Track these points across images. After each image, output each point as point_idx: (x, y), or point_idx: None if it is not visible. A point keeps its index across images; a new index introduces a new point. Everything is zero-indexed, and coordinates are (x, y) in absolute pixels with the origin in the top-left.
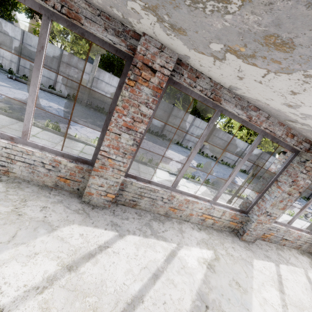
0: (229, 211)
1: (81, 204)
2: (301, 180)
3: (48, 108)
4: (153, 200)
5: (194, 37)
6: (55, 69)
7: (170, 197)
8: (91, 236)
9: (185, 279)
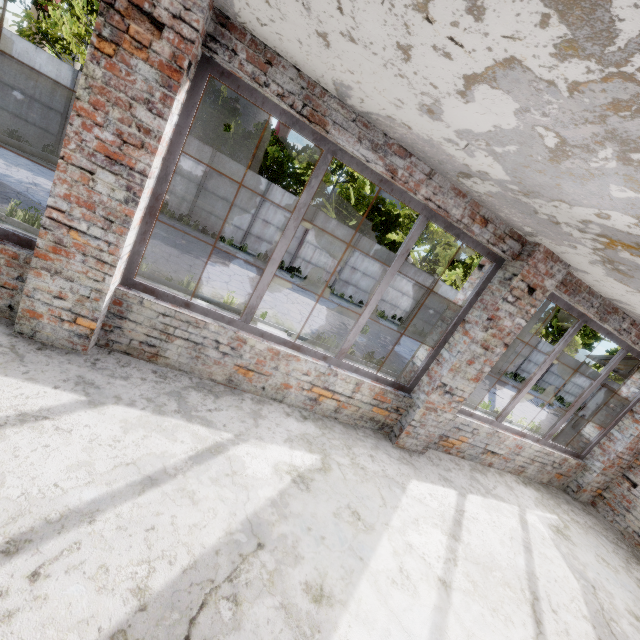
0: (369, 382)
1: (12, 337)
2: (505, 317)
3: (28, 186)
4: (197, 346)
5: None
6: (59, 111)
7: (236, 341)
8: (10, 394)
9: (229, 493)
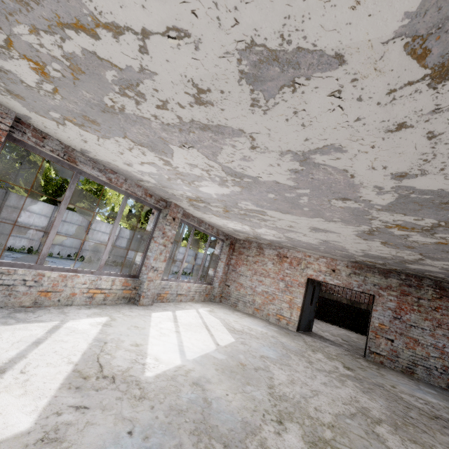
0: (118, 278)
1: None
2: (168, 231)
3: None
4: (9, 287)
5: (34, 104)
6: None
7: (38, 276)
8: None
9: (78, 336)
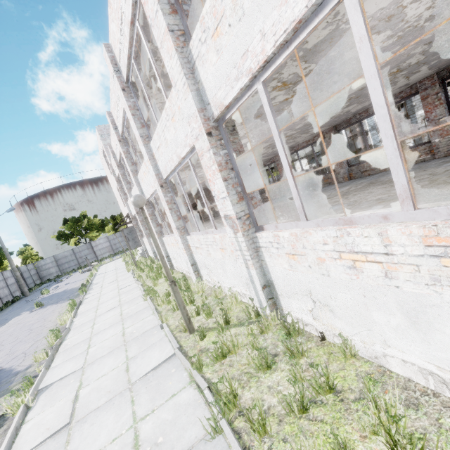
0: None
1: None
2: None
3: None
4: None
5: None
6: None
7: None
8: None
9: None
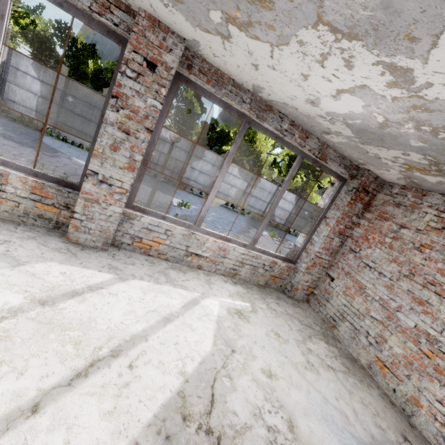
0: (16, 173)
1: None
2: (133, 96)
3: None
4: None
5: None
6: None
7: None
8: None
9: None
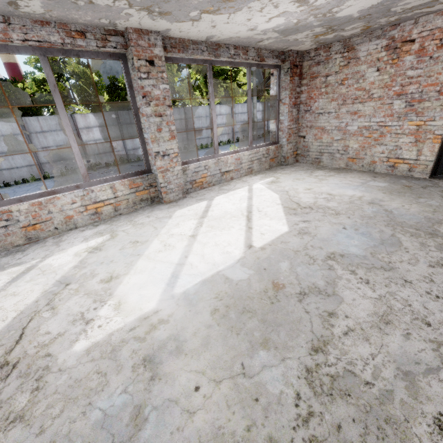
0: (117, 182)
1: None
2: (152, 89)
3: None
4: None
5: None
6: None
7: (3, 215)
8: None
9: (41, 280)
